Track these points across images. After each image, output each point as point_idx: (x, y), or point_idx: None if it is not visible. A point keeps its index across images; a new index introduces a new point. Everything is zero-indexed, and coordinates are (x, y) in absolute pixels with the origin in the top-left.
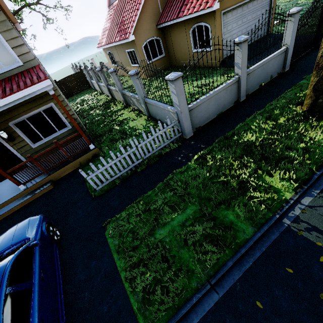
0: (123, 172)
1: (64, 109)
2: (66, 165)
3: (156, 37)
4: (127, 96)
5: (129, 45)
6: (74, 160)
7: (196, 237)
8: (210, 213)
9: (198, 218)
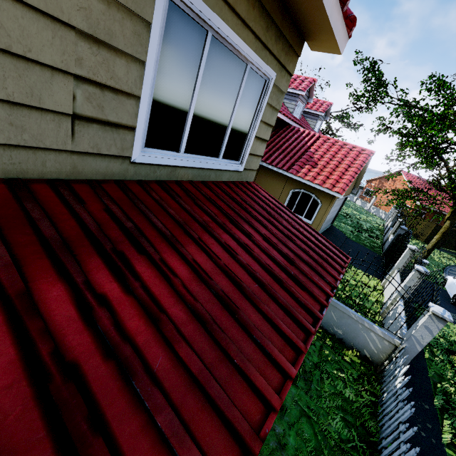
0: None
1: None
2: None
3: None
4: None
5: None
6: None
7: None
8: None
9: None
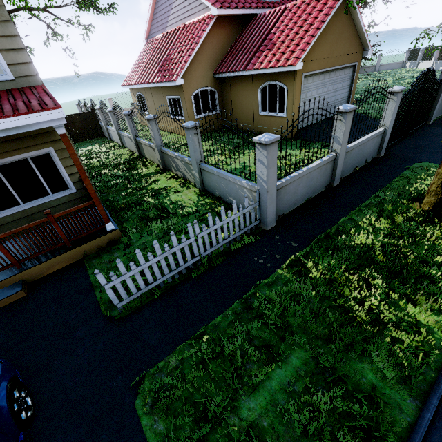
0: (167, 276)
1: (76, 161)
2: (58, 255)
3: (211, 88)
4: (168, 155)
5: (174, 90)
6: (75, 246)
7: (321, 419)
8: (333, 367)
9: (314, 376)
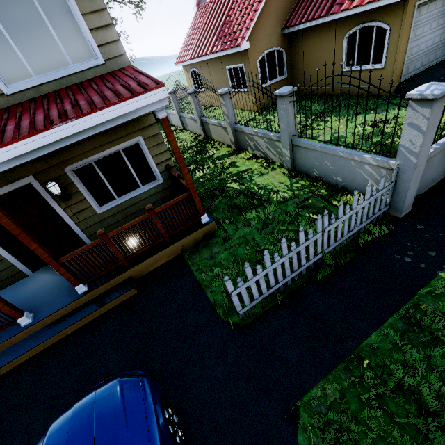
0: (288, 278)
1: (175, 149)
2: (160, 251)
3: (279, 48)
4: (245, 133)
5: (236, 58)
6: (174, 241)
7: None
8: None
9: None
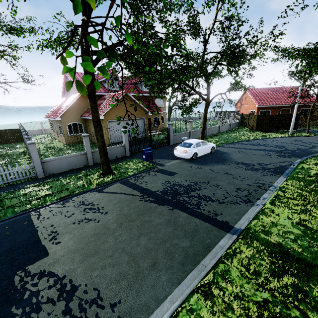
0: None
1: None
2: None
3: (79, 122)
4: None
5: (59, 122)
6: None
7: None
8: (0, 209)
9: None
